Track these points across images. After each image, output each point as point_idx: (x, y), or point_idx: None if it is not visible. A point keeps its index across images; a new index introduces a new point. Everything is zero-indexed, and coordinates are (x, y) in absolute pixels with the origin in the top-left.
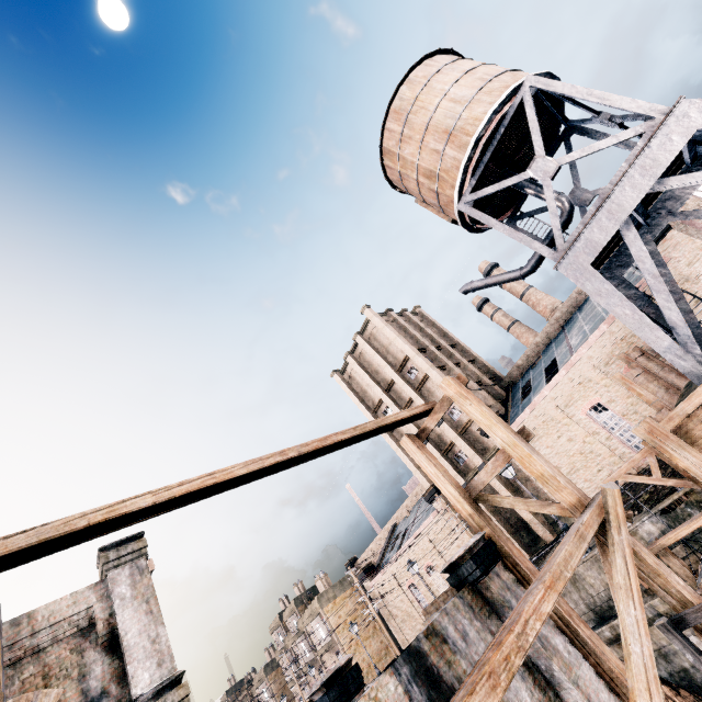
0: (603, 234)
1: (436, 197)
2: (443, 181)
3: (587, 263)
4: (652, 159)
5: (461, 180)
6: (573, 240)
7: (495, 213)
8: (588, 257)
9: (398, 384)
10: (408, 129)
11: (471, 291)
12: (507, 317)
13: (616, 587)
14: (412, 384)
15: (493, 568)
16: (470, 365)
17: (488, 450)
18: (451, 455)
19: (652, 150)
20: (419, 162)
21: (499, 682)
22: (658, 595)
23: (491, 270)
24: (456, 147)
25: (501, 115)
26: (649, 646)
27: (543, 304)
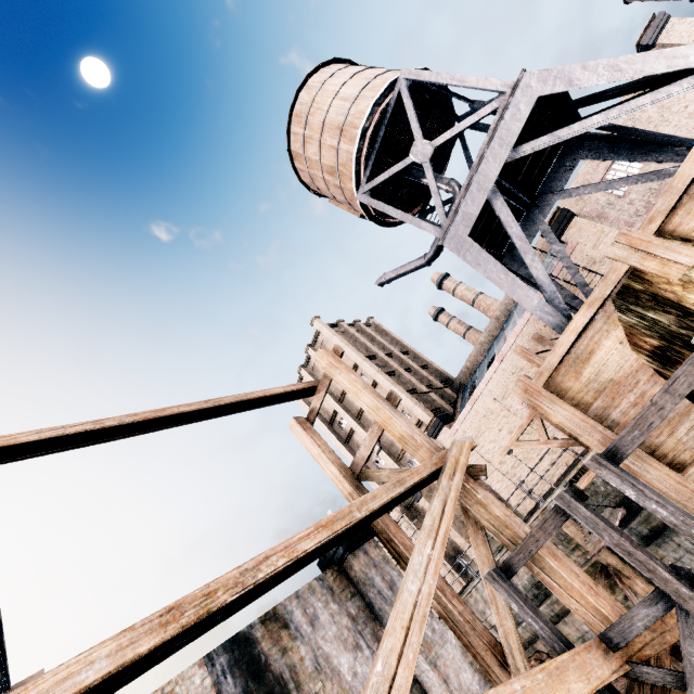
0: (476, 205)
1: (342, 193)
2: (343, 175)
3: (465, 235)
4: (506, 129)
5: (355, 171)
6: (452, 215)
7: (404, 207)
8: (466, 229)
9: None
10: (309, 130)
11: (385, 282)
12: (461, 324)
13: (422, 529)
14: None
15: (360, 545)
16: (420, 370)
17: None
18: (404, 461)
19: (506, 122)
20: (321, 160)
21: (179, 619)
22: (509, 549)
23: (443, 280)
24: (348, 141)
25: (383, 107)
26: (433, 584)
27: (493, 309)
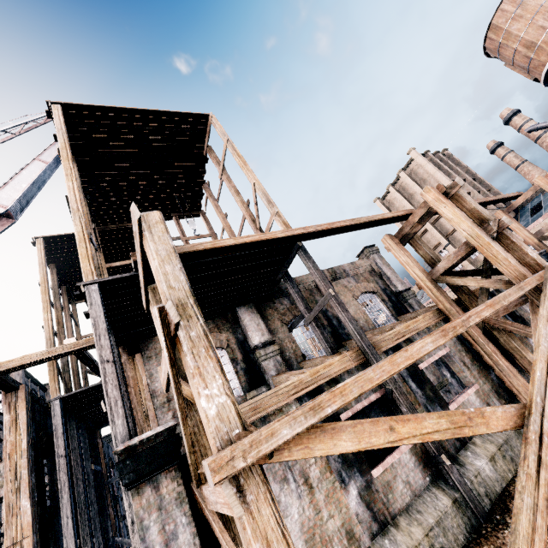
0: None
1: (527, 62)
2: (541, 50)
3: None
4: None
5: None
6: None
7: None
8: None
9: None
10: (521, 10)
11: (535, 130)
12: (517, 158)
13: None
14: None
15: None
16: (488, 193)
17: None
18: None
19: None
20: (523, 36)
21: None
22: None
23: (513, 116)
24: None
25: None
26: None
27: None
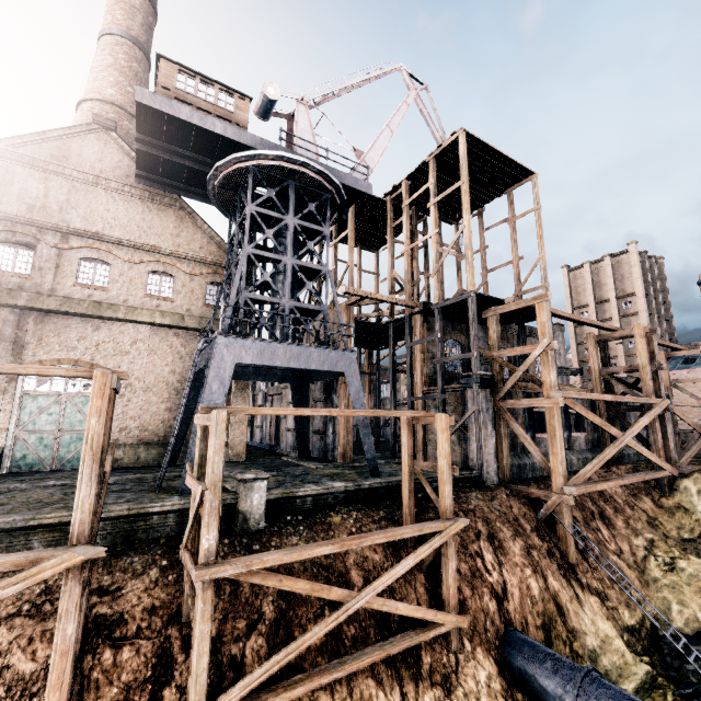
0: None
1: None
2: None
3: None
4: None
5: None
6: None
7: None
8: None
9: (611, 305)
10: None
11: None
12: None
13: None
14: (620, 311)
15: None
16: (664, 323)
17: (635, 373)
18: None
19: None
20: None
21: (700, 405)
22: None
23: None
24: None
25: None
26: None
27: None
